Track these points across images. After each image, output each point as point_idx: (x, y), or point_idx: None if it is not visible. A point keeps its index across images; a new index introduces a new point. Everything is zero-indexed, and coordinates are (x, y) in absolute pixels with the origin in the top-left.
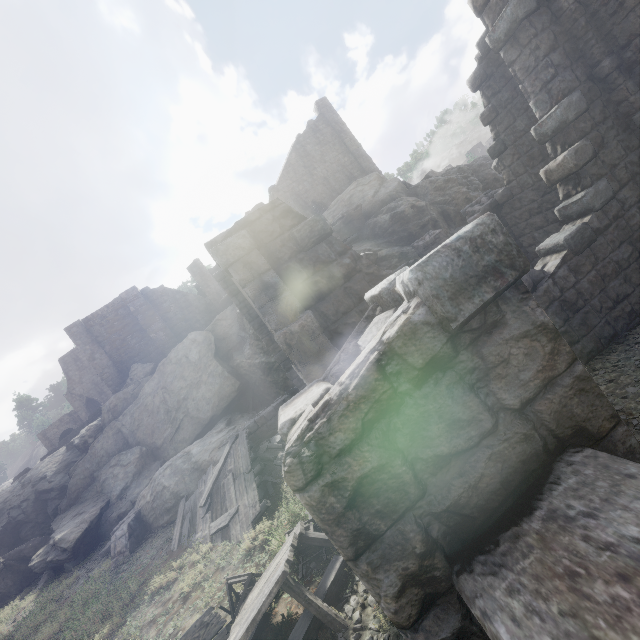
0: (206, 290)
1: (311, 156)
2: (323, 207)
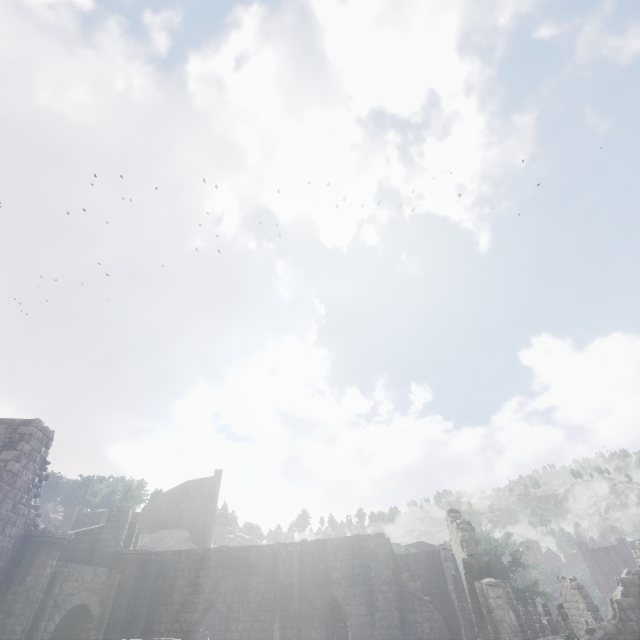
0: (61, 528)
1: (188, 494)
2: (167, 527)
